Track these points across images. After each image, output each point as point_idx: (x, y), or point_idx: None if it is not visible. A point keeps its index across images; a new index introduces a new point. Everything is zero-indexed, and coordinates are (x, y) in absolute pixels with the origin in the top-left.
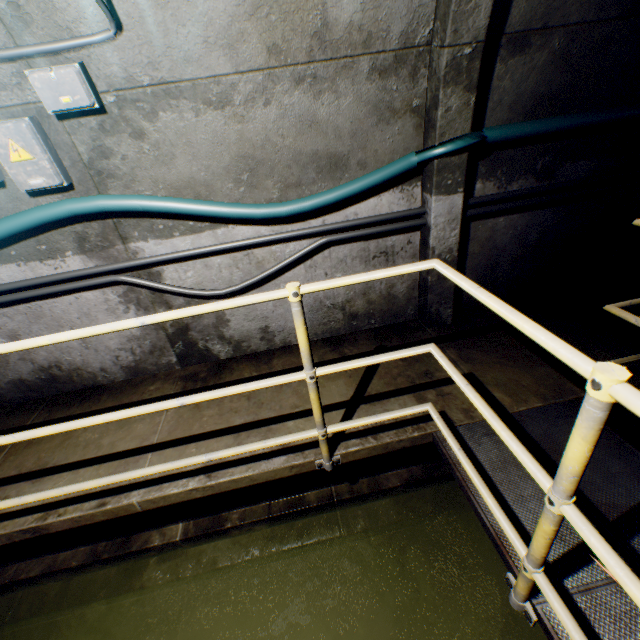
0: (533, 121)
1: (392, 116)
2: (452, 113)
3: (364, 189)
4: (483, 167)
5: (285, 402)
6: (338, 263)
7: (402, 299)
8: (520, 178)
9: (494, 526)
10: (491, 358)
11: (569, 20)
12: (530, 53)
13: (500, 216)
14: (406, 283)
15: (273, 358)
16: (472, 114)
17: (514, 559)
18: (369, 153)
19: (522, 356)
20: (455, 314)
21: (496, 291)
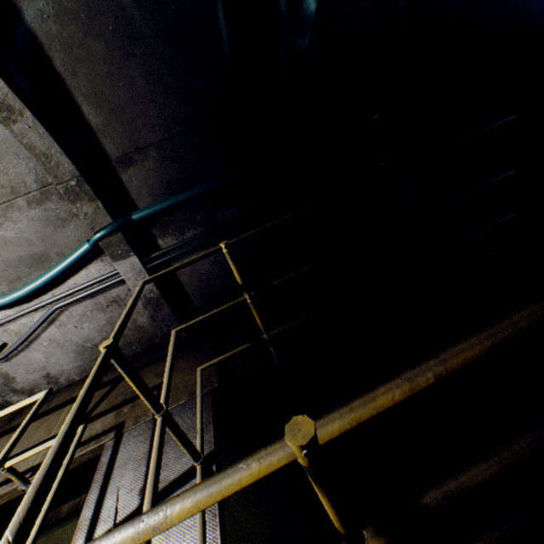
0: (165, 200)
1: (64, 222)
2: (91, 215)
3: (62, 271)
4: (156, 231)
5: (35, 437)
6: (82, 317)
7: (149, 326)
8: (190, 229)
9: (84, 518)
10: (187, 364)
11: (153, 141)
12: (140, 164)
13: (192, 255)
14: (146, 315)
15: (56, 396)
16: (107, 211)
17: (75, 543)
18: (62, 246)
19: (207, 357)
20: (196, 326)
21: (224, 301)
